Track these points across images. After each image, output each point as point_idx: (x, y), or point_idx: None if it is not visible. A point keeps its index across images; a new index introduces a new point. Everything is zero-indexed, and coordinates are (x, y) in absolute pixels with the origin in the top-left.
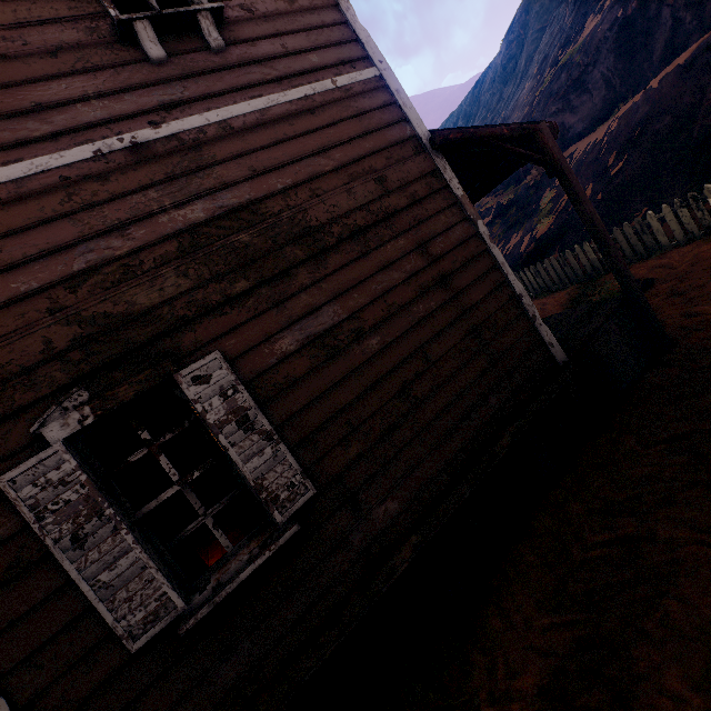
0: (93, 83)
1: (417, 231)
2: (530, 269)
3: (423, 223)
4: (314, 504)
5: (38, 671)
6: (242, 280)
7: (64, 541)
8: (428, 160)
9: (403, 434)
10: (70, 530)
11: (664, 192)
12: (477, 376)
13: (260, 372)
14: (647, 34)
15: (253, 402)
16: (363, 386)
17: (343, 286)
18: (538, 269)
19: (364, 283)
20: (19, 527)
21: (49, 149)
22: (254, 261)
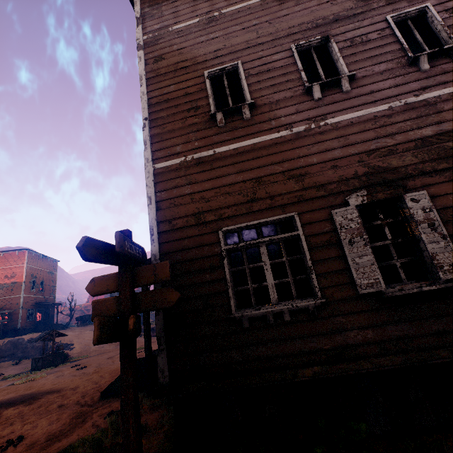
0: (394, 82)
1: None
2: None
3: None
4: None
5: (326, 280)
6: (444, 163)
7: (346, 240)
8: None
9: None
10: (349, 237)
11: None
12: None
13: (444, 207)
14: None
15: (439, 218)
16: None
17: None
18: None
19: None
20: (332, 229)
21: (371, 106)
22: None
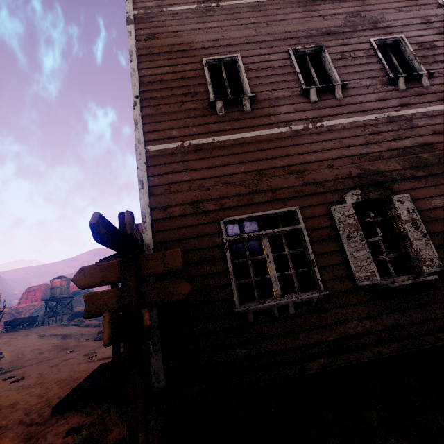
0: (378, 96)
1: None
2: None
3: None
4: (439, 276)
5: (327, 273)
6: (421, 171)
7: (344, 235)
8: None
9: None
10: (346, 233)
11: None
12: None
13: (423, 209)
14: None
15: (420, 219)
16: None
17: None
18: None
19: None
20: (331, 224)
21: (361, 115)
22: (427, 166)
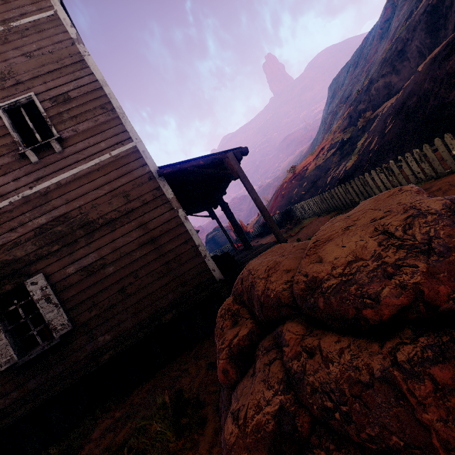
0: (12, 176)
1: (143, 218)
2: (318, 197)
3: (147, 213)
4: (73, 332)
5: None
6: (57, 245)
7: None
8: (155, 182)
9: (118, 308)
10: None
11: (403, 151)
12: (163, 284)
13: (58, 281)
14: (444, 18)
15: (53, 292)
16: (102, 287)
17: (100, 245)
18: (321, 198)
19: (111, 243)
20: None
21: None
22: (63, 237)
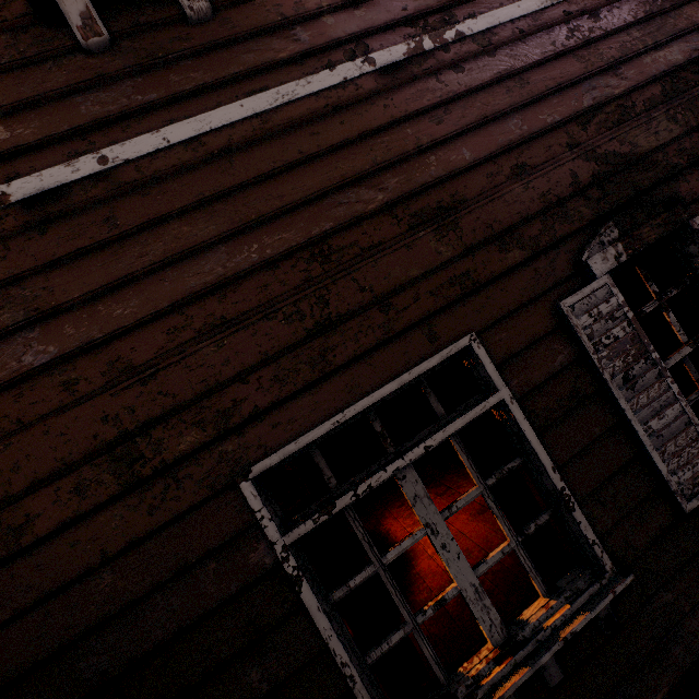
0: None
1: None
2: None
3: None
4: None
5: (602, 508)
6: None
7: (617, 379)
8: None
9: None
10: (619, 368)
11: None
12: None
13: None
14: None
15: None
16: None
17: None
18: None
19: None
20: (573, 357)
21: None
22: None
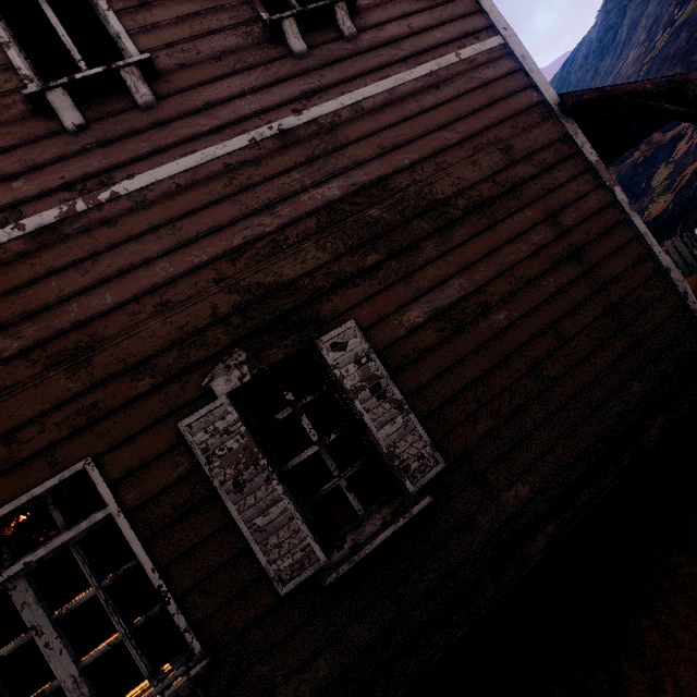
0: (248, 81)
1: (545, 201)
2: None
3: (552, 193)
4: (442, 479)
5: (207, 597)
6: (373, 253)
7: (228, 484)
8: (557, 126)
9: (534, 416)
10: (232, 475)
11: None
12: (616, 357)
13: (390, 343)
14: None
15: (385, 371)
16: (491, 361)
17: (469, 258)
18: None
19: (490, 256)
20: (193, 467)
21: (215, 141)
22: (384, 235)
